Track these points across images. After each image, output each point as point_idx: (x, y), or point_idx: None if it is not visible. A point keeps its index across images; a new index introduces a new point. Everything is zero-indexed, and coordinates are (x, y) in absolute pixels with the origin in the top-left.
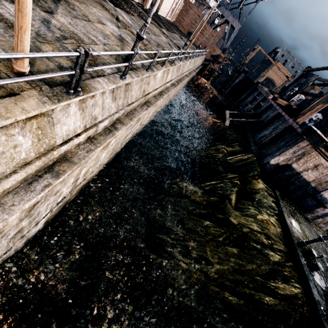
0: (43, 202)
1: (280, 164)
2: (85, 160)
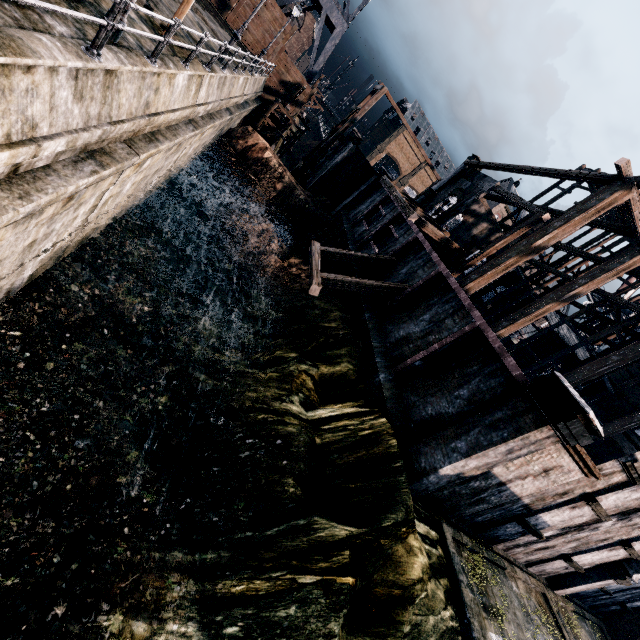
0: None
1: (465, 474)
2: None
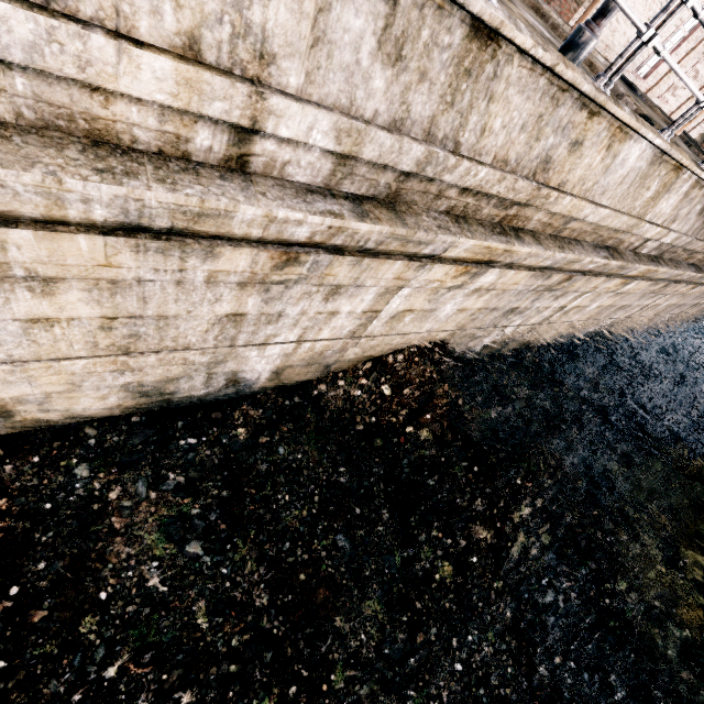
0: (561, 288)
1: None
2: (631, 266)
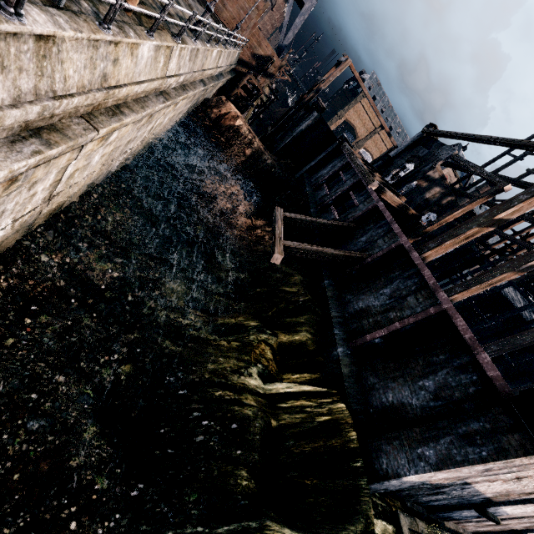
0: None
1: (431, 481)
2: None
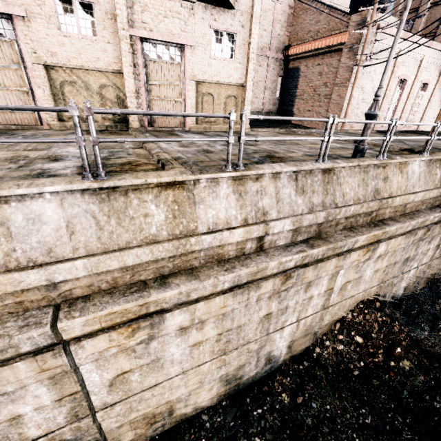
0: (428, 236)
1: None
2: None
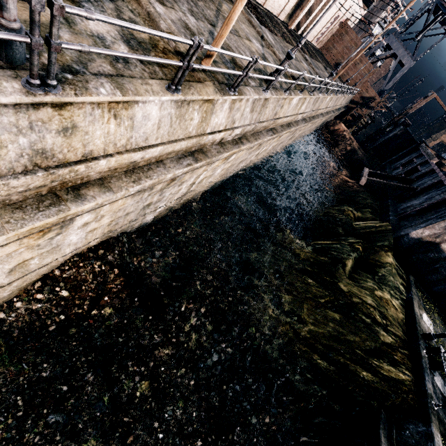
0: (174, 184)
1: (423, 239)
2: (215, 158)
